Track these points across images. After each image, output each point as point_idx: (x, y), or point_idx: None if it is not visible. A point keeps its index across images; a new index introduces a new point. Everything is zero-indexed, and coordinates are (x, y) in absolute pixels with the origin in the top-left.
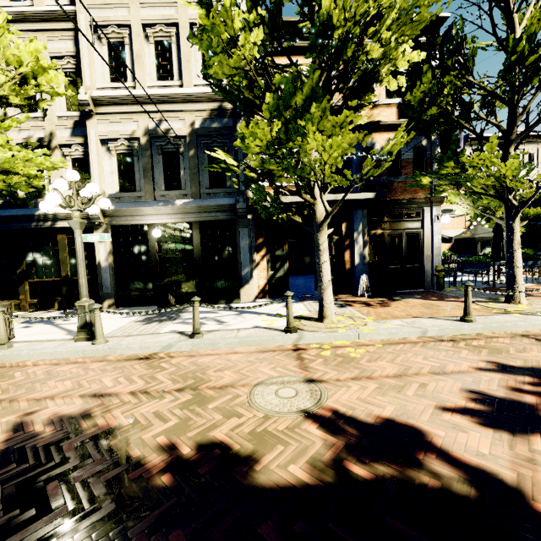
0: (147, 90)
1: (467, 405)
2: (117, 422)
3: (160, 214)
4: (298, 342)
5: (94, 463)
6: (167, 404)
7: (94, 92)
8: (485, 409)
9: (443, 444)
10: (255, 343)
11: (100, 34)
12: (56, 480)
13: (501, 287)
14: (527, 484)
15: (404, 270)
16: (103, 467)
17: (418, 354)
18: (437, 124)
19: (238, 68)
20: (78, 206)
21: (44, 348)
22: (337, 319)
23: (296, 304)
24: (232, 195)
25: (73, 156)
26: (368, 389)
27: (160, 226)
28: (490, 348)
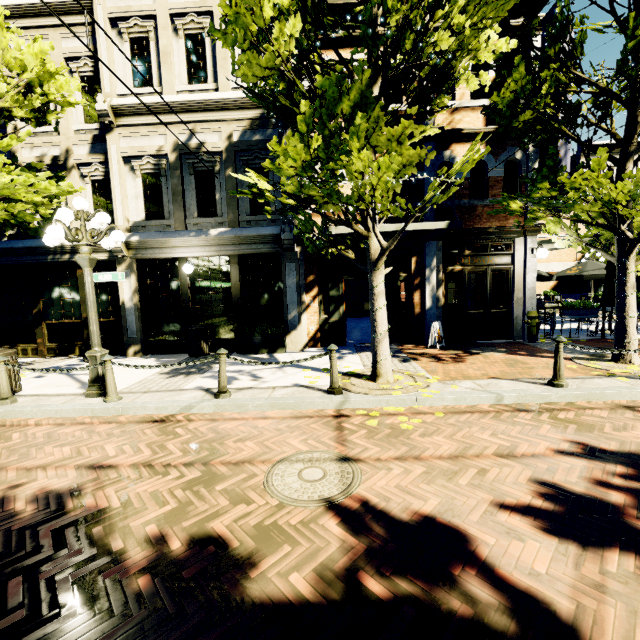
0: (176, 96)
1: (533, 502)
2: (107, 503)
3: (192, 246)
4: (342, 407)
5: (68, 555)
6: (170, 482)
7: (114, 100)
8: (555, 509)
9: (489, 555)
10: (290, 406)
11: (120, 28)
12: (20, 575)
13: (612, 339)
14: (586, 621)
15: (488, 315)
16: (77, 561)
17: (486, 428)
18: (533, 132)
19: (272, 69)
20: (87, 240)
21: (50, 405)
22: (395, 377)
23: (350, 356)
24: (277, 223)
25: (92, 177)
26: (413, 473)
27: (192, 261)
28: (580, 423)
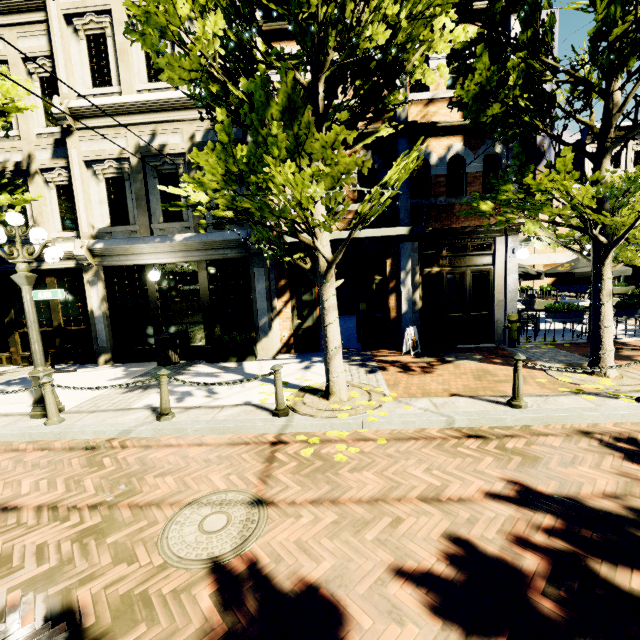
0: (134, 96)
1: (435, 567)
2: None
3: (157, 252)
4: (285, 431)
5: None
6: (64, 531)
7: (71, 102)
8: (455, 578)
9: None
10: (231, 430)
11: (76, 25)
12: None
13: None
14: None
15: (468, 319)
16: None
17: (424, 461)
18: (508, 126)
19: (198, 71)
20: (23, 257)
21: None
22: (350, 394)
23: (319, 365)
24: (244, 227)
25: (57, 183)
26: (321, 523)
27: (160, 267)
28: (527, 455)
